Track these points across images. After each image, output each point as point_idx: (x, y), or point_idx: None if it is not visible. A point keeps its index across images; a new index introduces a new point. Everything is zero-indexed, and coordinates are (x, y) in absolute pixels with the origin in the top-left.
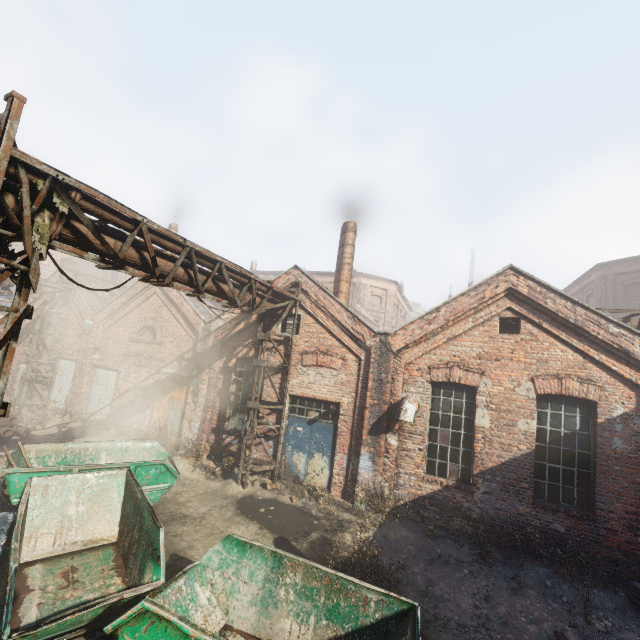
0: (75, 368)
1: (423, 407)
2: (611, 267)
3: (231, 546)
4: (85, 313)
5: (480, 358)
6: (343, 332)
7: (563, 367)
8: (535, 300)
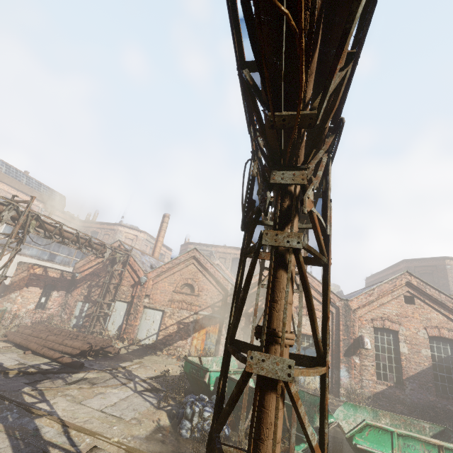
0: (128, 307)
1: (371, 341)
2: (411, 262)
3: (348, 407)
4: (139, 271)
5: (397, 316)
6: (321, 297)
7: (438, 322)
8: (421, 288)
